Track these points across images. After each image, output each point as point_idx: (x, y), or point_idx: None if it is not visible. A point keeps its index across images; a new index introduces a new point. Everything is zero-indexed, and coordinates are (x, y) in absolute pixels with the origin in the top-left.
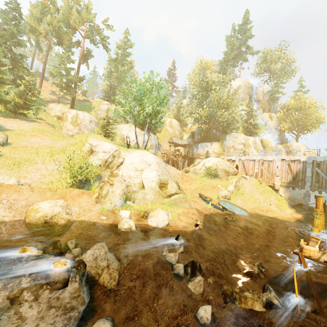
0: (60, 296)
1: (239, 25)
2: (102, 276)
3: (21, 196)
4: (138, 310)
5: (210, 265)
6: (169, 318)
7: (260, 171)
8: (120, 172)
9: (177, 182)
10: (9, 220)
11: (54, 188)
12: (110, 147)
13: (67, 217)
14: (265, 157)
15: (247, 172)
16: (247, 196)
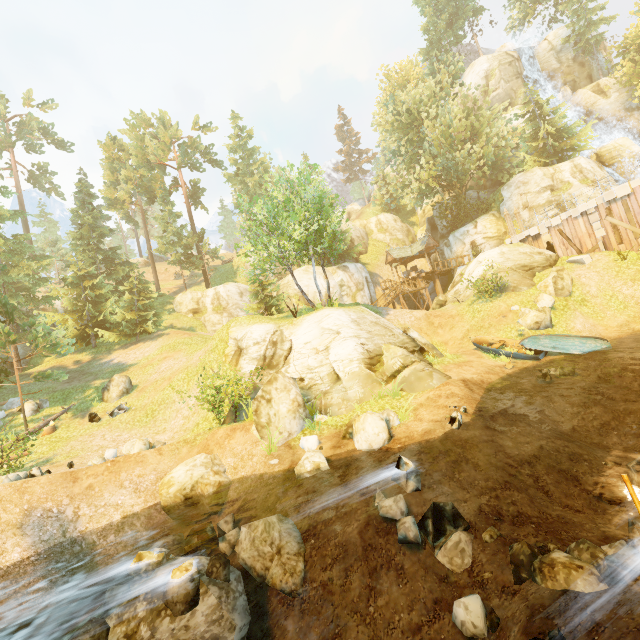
0: (189, 624)
1: None
2: (275, 570)
3: (146, 468)
4: (341, 625)
5: (490, 500)
6: (405, 632)
7: (611, 232)
8: (292, 368)
9: (411, 340)
10: (142, 510)
11: (192, 437)
12: (263, 332)
13: (217, 479)
14: (608, 194)
15: (578, 247)
16: (598, 301)
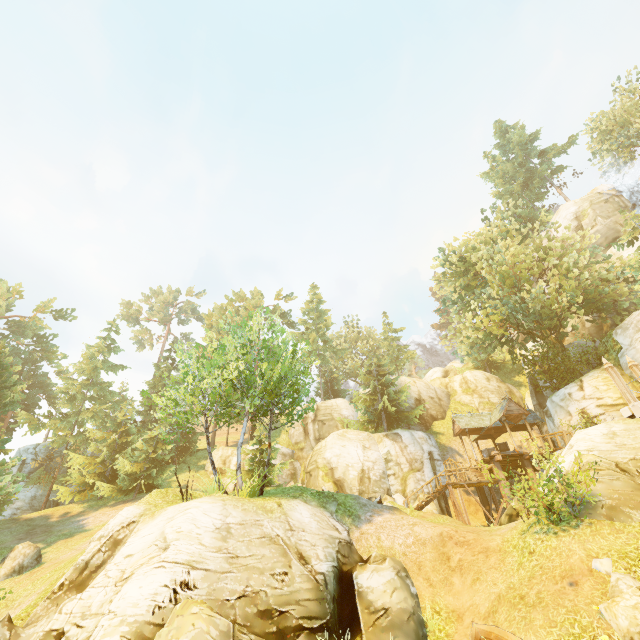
0: None
1: (495, 146)
2: None
3: None
4: None
5: None
6: None
7: None
8: (73, 602)
9: (320, 595)
10: None
11: None
12: (122, 519)
13: None
14: None
15: None
16: None
